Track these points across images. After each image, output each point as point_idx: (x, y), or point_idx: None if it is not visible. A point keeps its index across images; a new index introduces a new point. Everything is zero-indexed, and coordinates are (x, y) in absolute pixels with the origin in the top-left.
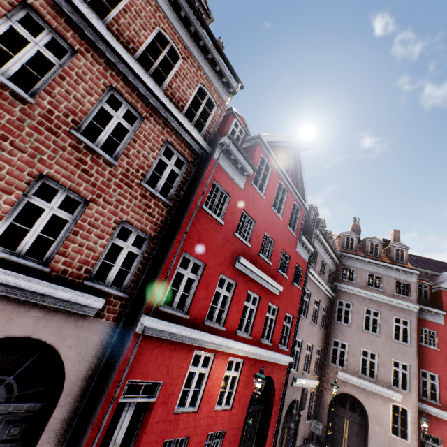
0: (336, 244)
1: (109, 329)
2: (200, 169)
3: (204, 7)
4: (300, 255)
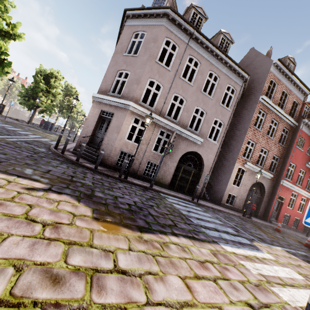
0: None
1: (271, 182)
2: (293, 132)
3: (293, 63)
4: None
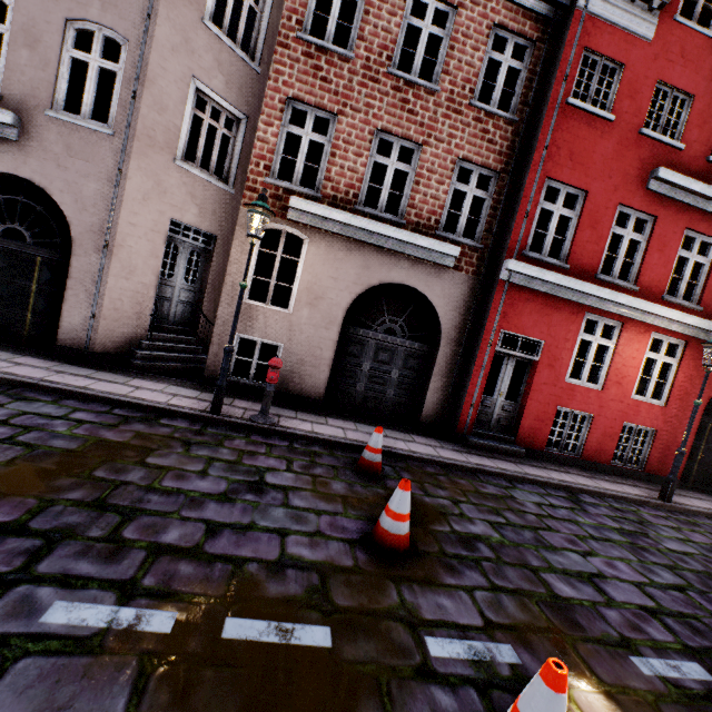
0: None
1: (470, 283)
2: (556, 43)
3: None
4: None
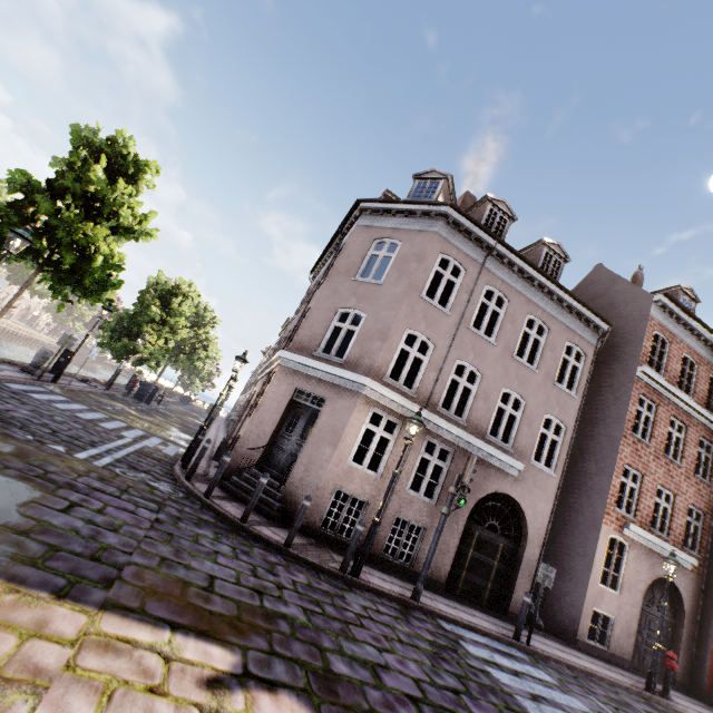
0: None
1: (695, 580)
2: None
3: (693, 298)
4: None
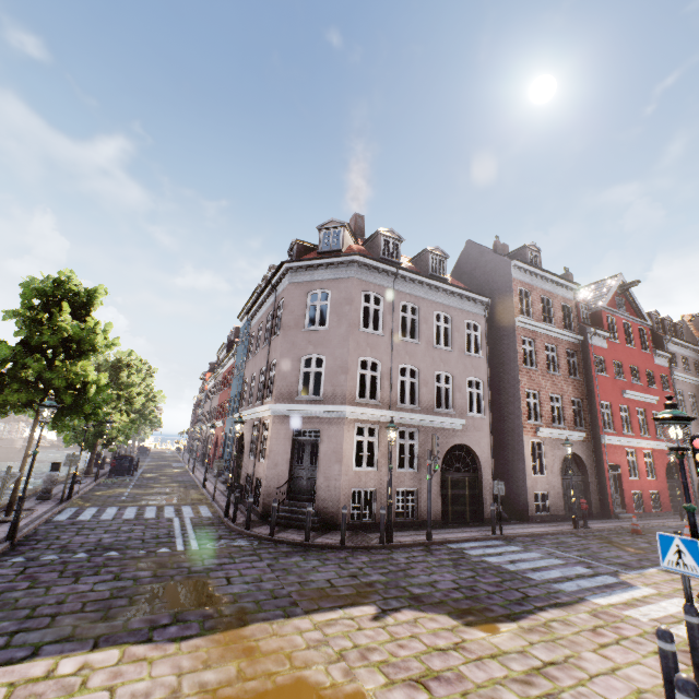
0: (691, 329)
1: (588, 445)
2: (583, 352)
3: (536, 251)
4: (660, 365)
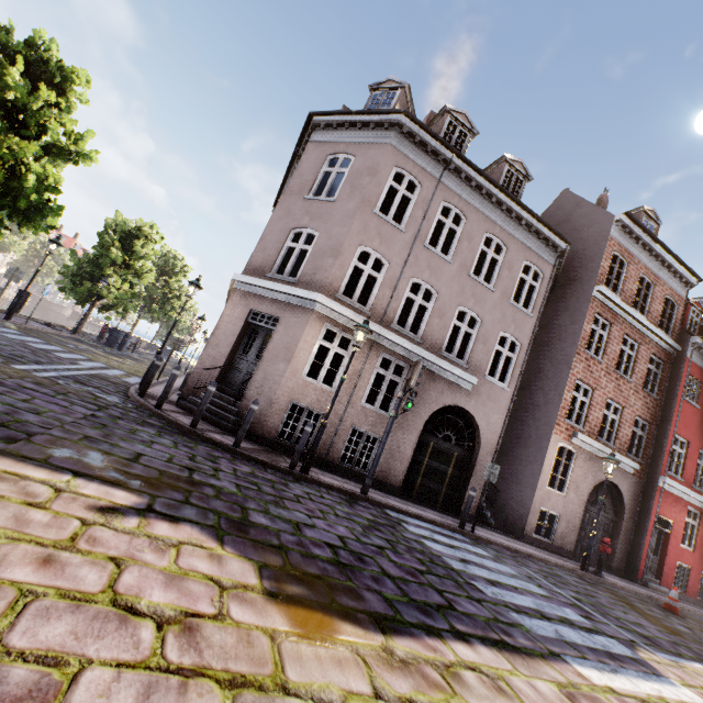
0: None
1: (637, 482)
2: (673, 366)
3: (655, 220)
4: None
